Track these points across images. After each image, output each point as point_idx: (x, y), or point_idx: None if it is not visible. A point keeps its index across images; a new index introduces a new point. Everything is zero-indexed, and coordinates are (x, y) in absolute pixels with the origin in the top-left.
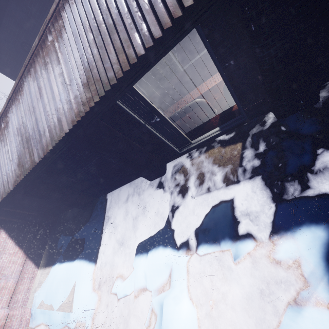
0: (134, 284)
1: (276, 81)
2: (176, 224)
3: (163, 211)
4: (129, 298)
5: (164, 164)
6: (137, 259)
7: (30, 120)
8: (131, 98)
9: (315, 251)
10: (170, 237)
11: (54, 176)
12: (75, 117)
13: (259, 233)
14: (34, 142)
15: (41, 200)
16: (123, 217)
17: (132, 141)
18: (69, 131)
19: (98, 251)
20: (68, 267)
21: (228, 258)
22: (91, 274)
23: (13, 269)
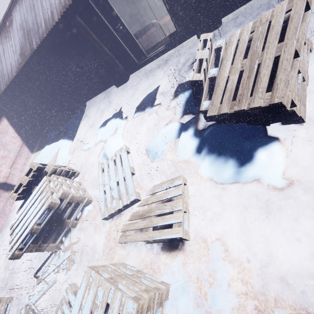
0: (95, 141)
1: (188, 2)
2: (126, 108)
3: (121, 105)
4: (91, 151)
5: (128, 74)
6: (99, 129)
7: (30, 15)
8: (101, 3)
9: (182, 101)
10: (120, 114)
11: (47, 72)
12: (62, 9)
13: (165, 101)
14: (33, 33)
15: (36, 99)
16: (96, 113)
17: (104, 45)
18: (58, 22)
19: (76, 134)
20: (54, 144)
21: (147, 117)
22: (69, 146)
23: (13, 147)
